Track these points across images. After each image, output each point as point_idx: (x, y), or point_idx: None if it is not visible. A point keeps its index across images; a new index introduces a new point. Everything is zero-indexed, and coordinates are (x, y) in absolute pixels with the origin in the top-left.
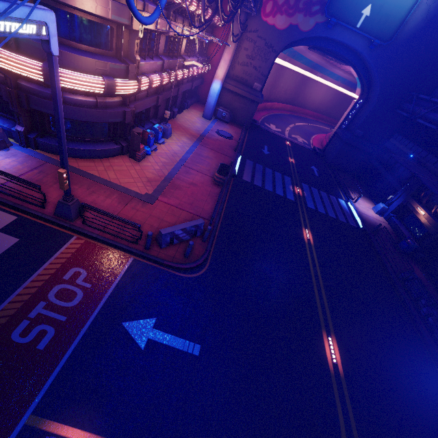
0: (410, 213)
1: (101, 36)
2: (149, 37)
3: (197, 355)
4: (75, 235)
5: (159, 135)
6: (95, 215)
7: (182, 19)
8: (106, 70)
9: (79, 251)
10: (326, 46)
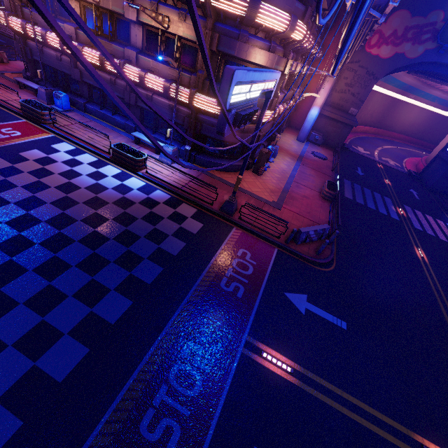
0: None
1: None
2: None
3: (345, 329)
4: (234, 227)
5: (271, 155)
6: (252, 212)
7: (301, 59)
8: (259, 105)
9: (240, 238)
10: (433, 70)
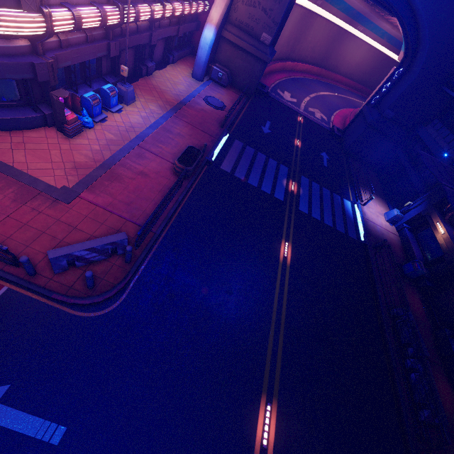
0: (427, 226)
1: None
2: None
3: (55, 444)
4: None
5: (112, 100)
6: None
7: None
8: None
9: None
10: None
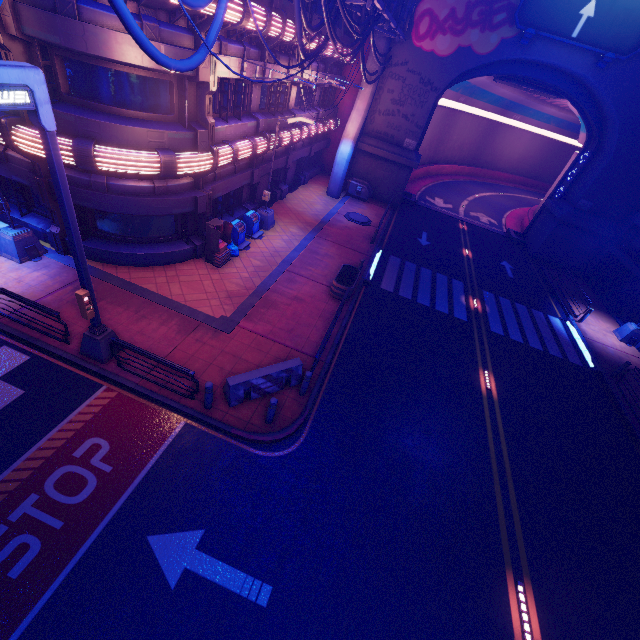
0: None
1: (156, 96)
2: (234, 90)
3: (264, 606)
4: (105, 385)
5: (254, 227)
6: (132, 355)
7: (287, 59)
8: (163, 142)
9: (105, 410)
10: (520, 73)
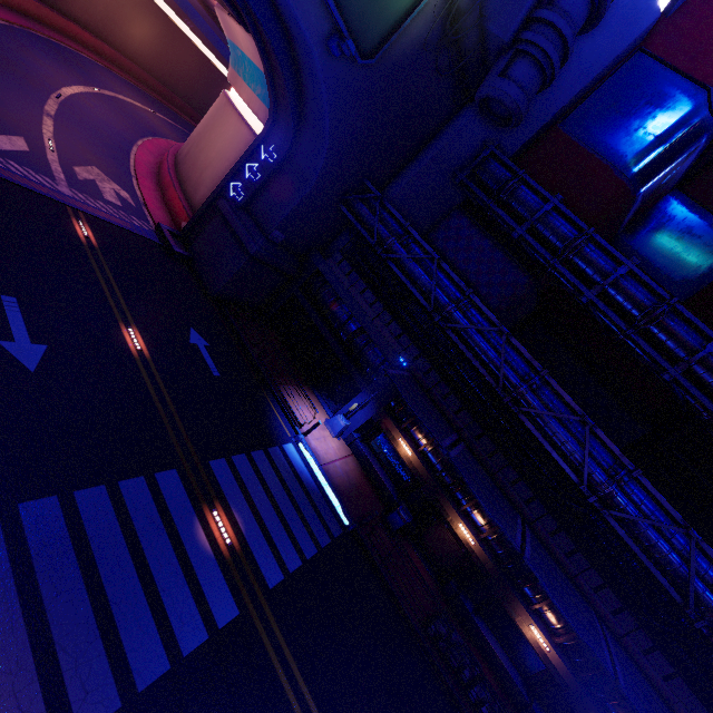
0: (381, 433)
1: None
2: None
3: None
4: None
5: None
6: None
7: None
8: None
9: None
10: None
